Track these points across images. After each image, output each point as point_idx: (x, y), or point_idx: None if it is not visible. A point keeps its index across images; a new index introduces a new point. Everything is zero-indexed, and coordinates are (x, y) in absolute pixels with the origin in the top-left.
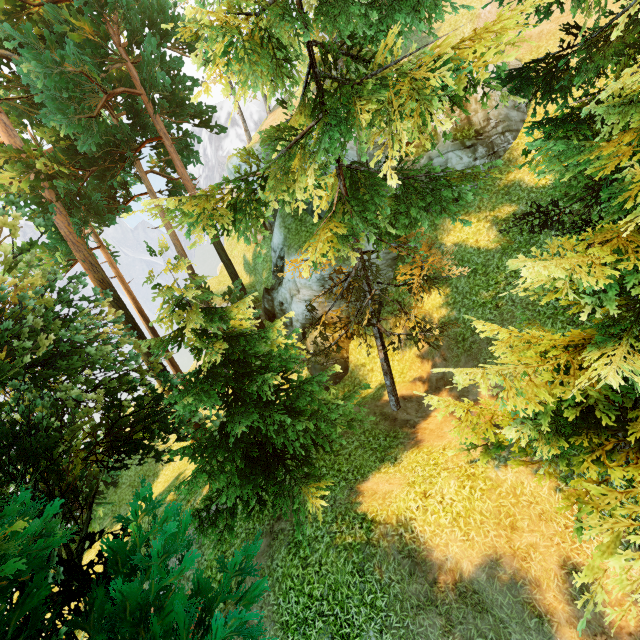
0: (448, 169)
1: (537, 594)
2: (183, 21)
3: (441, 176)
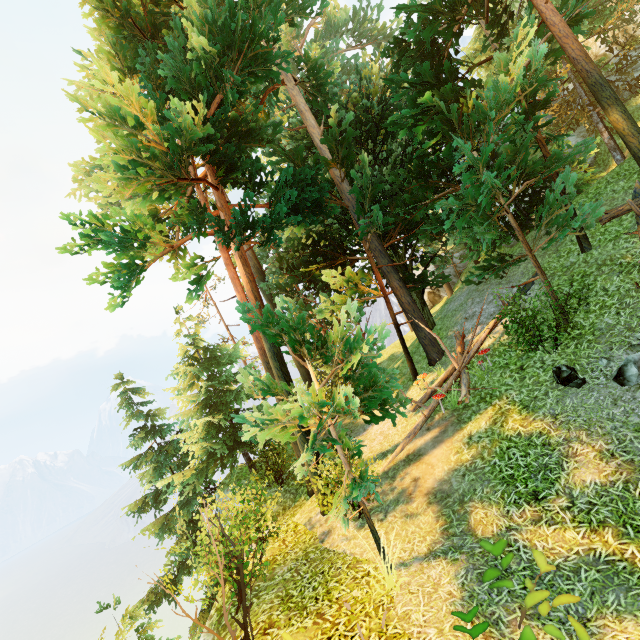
0: None
1: None
2: None
3: None
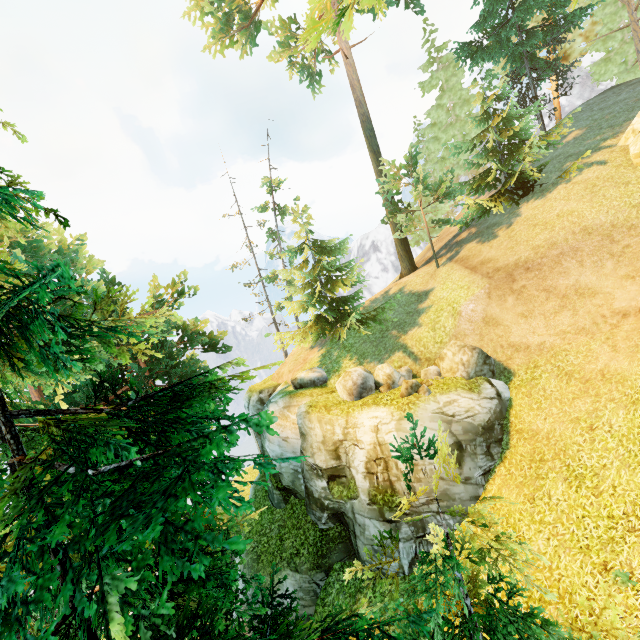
0: None
1: None
2: (169, 342)
3: None
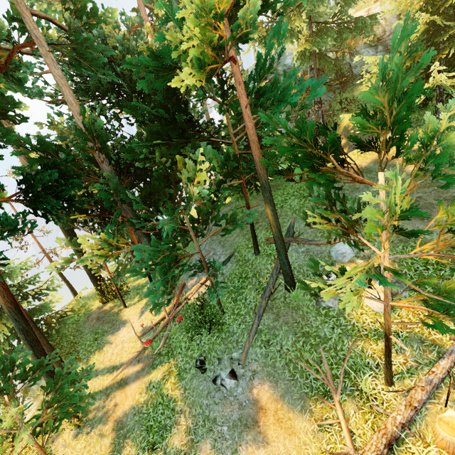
0: (361, 16)
1: (396, 161)
2: None
3: (358, 18)
